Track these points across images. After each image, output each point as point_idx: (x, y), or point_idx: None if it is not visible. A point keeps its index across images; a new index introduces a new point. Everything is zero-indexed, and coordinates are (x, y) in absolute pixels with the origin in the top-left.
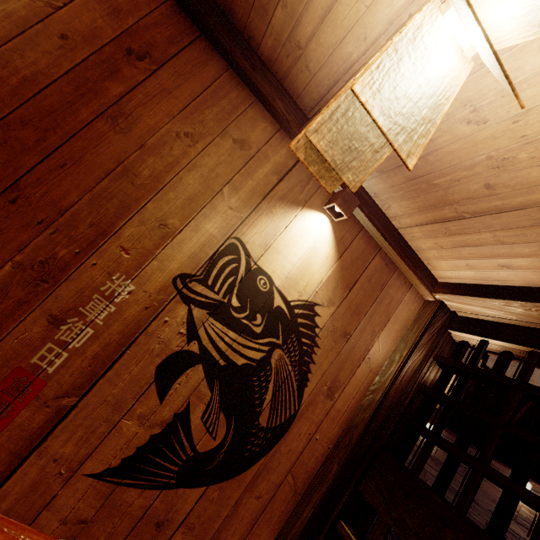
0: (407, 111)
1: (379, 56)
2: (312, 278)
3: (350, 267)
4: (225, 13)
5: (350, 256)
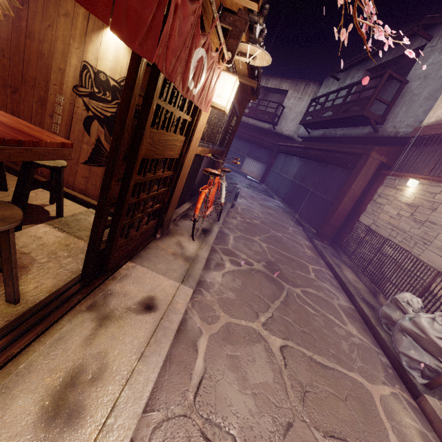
0: None
1: None
2: (122, 64)
3: None
4: None
5: None
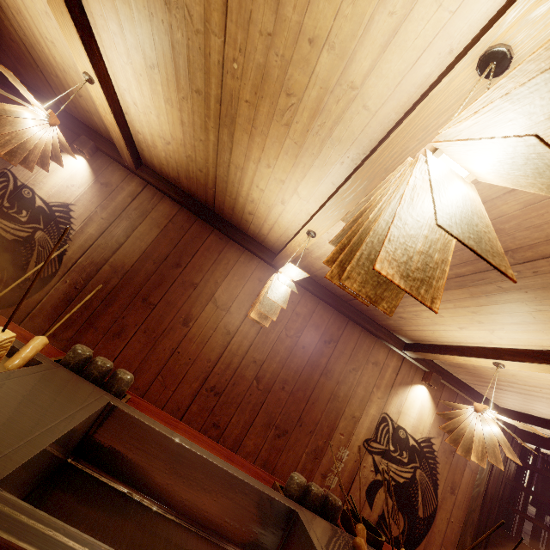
0: (481, 454)
1: (472, 446)
2: (425, 423)
3: (443, 410)
4: (360, 311)
5: (442, 403)
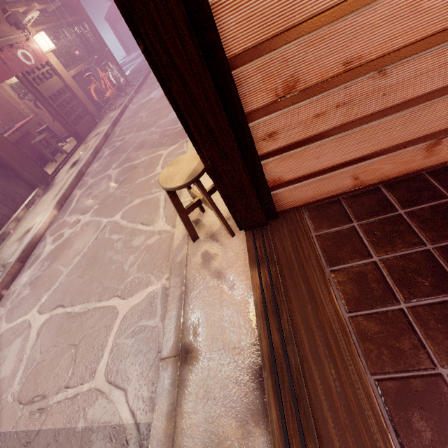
0: None
1: None
2: None
3: None
4: None
5: None
